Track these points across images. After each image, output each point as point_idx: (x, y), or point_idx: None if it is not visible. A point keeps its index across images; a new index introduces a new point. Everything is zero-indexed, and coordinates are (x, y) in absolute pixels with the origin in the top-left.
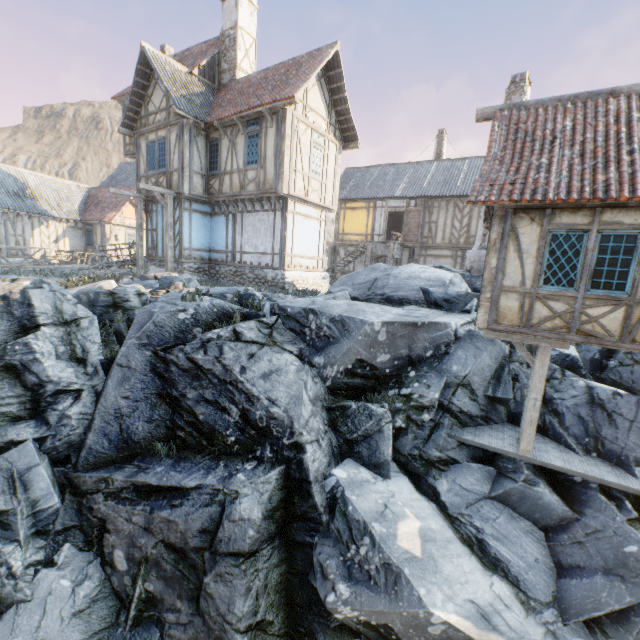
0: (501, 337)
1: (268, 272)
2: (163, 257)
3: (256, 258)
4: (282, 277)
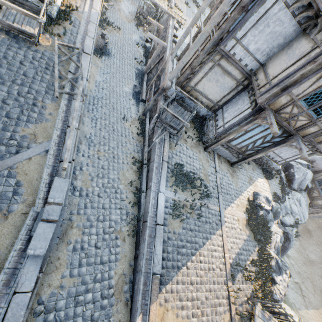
0: (313, 210)
1: (274, 165)
2: (234, 147)
3: (274, 156)
4: (277, 169)
